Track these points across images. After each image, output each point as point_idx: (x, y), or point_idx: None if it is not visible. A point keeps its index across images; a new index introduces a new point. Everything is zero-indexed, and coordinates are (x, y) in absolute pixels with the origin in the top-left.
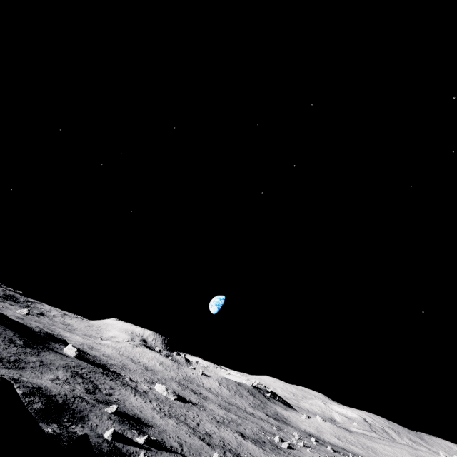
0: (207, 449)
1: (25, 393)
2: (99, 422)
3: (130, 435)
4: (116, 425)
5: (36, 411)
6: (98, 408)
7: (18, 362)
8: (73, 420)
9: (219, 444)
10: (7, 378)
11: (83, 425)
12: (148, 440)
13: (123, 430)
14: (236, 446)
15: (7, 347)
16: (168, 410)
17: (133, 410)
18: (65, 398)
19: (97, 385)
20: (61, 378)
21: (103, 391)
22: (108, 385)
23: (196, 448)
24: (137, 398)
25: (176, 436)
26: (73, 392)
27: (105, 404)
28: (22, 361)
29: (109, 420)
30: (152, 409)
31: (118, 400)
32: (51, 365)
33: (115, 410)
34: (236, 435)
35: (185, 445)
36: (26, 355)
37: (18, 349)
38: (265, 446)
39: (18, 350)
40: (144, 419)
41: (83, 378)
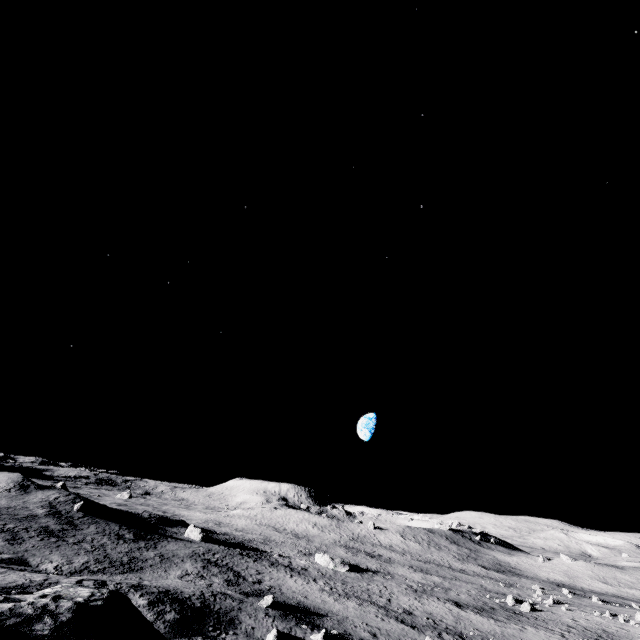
0: (413, 634)
1: (151, 601)
2: (255, 623)
3: (300, 634)
4: (279, 623)
5: (170, 624)
6: (249, 603)
7: (133, 562)
8: (220, 627)
9: (428, 623)
10: (124, 586)
11: (235, 631)
12: (327, 636)
13: (290, 628)
14: (454, 622)
15: (116, 545)
16: (343, 588)
17: (295, 597)
18: (203, 599)
19: (239, 573)
20: (191, 573)
21: (248, 579)
22: (252, 569)
23: (397, 636)
24: (295, 579)
25: (364, 623)
26: (211, 588)
27: (256, 596)
28: (138, 560)
29: (267, 618)
30: (320, 591)
31: (271, 587)
32: (175, 557)
33: (271, 602)
34: (449, 606)
35: (380, 635)
36: (141, 550)
37: (129, 545)
38: (497, 614)
39: (130, 547)
40: (313, 607)
41: (218, 566)
